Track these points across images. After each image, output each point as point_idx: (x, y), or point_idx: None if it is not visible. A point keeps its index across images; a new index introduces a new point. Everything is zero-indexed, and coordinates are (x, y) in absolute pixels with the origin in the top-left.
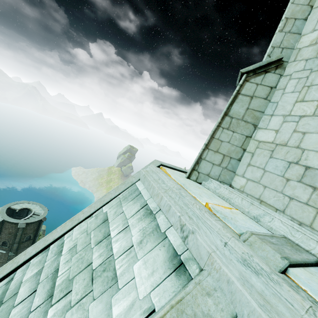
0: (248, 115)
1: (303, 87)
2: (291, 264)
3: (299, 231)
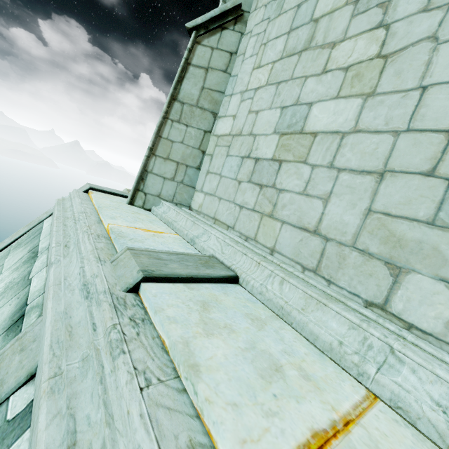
0: (204, 97)
1: (260, 46)
2: (149, 277)
3: (229, 244)
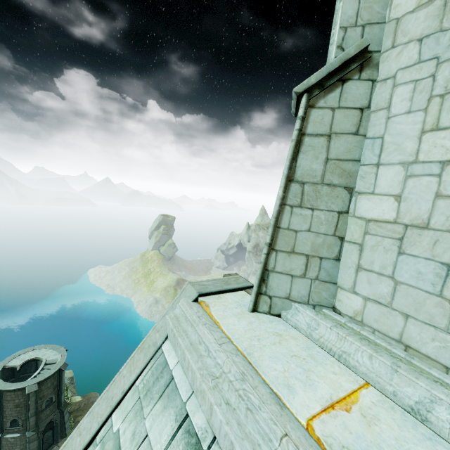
0: (330, 171)
1: (429, 98)
2: None
3: None
